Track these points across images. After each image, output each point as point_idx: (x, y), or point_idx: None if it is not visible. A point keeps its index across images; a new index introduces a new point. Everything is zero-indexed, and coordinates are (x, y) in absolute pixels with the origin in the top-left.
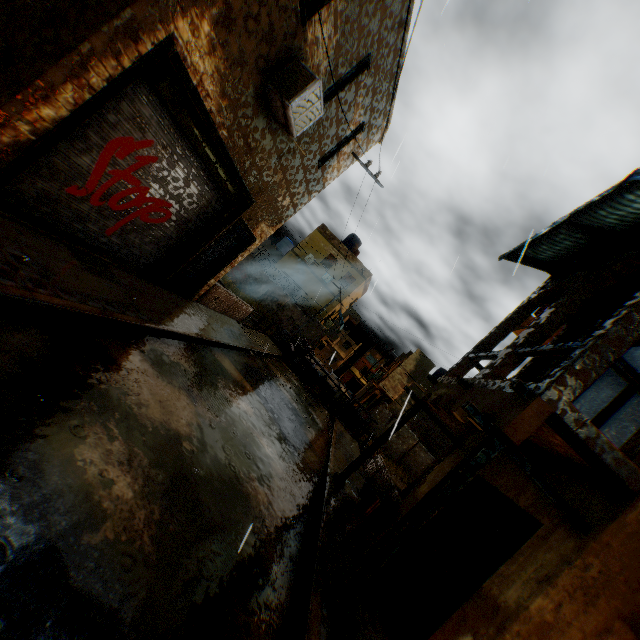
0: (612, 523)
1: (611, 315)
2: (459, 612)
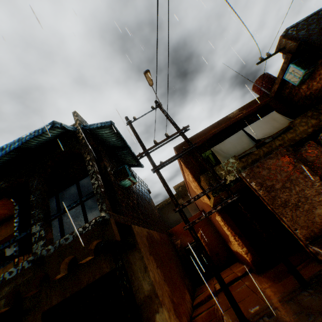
0: (136, 236)
1: (90, 178)
2: (145, 321)
